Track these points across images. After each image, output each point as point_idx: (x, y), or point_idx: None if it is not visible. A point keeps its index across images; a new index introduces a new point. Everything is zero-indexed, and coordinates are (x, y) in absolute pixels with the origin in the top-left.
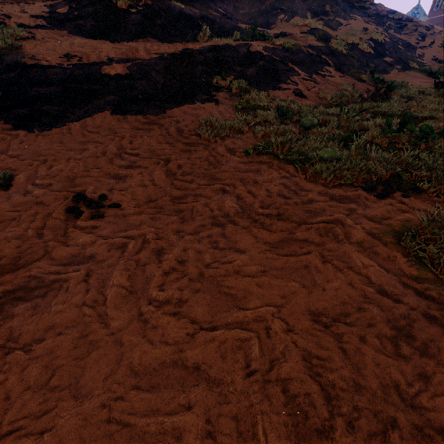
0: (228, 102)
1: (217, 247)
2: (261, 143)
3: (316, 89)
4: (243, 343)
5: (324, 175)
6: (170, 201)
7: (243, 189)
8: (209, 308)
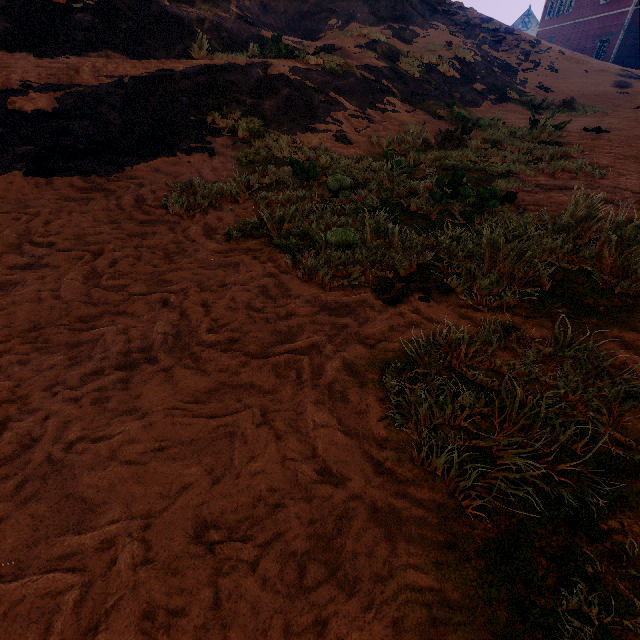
0: (230, 152)
1: (105, 409)
2: (253, 219)
3: (370, 131)
4: (55, 599)
5: (320, 271)
6: (66, 327)
7: (194, 300)
8: (31, 532)
